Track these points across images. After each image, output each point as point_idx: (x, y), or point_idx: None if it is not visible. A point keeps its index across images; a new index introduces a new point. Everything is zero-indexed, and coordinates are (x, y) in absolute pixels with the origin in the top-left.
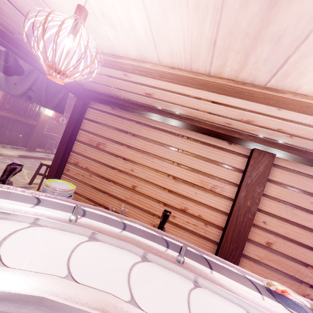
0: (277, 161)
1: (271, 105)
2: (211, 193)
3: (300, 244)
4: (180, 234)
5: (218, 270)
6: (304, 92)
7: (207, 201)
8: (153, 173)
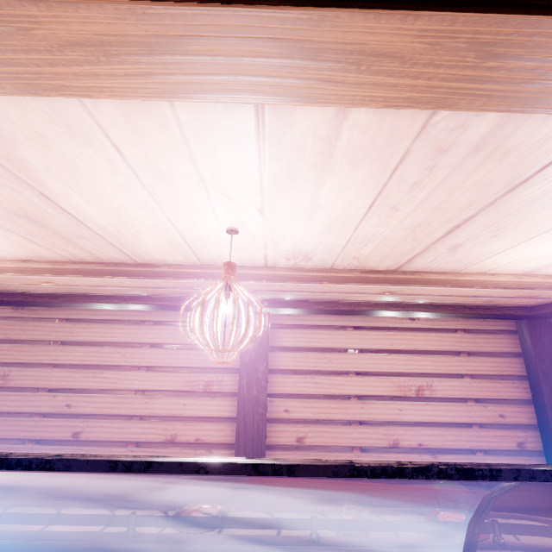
0: (279, 320)
1: (167, 277)
2: (206, 397)
3: (335, 422)
4: (173, 485)
5: (36, 520)
6: (175, 262)
7: (203, 411)
8: (108, 397)
